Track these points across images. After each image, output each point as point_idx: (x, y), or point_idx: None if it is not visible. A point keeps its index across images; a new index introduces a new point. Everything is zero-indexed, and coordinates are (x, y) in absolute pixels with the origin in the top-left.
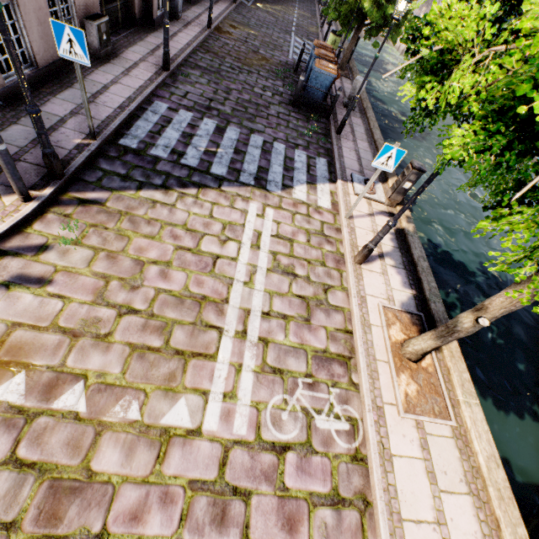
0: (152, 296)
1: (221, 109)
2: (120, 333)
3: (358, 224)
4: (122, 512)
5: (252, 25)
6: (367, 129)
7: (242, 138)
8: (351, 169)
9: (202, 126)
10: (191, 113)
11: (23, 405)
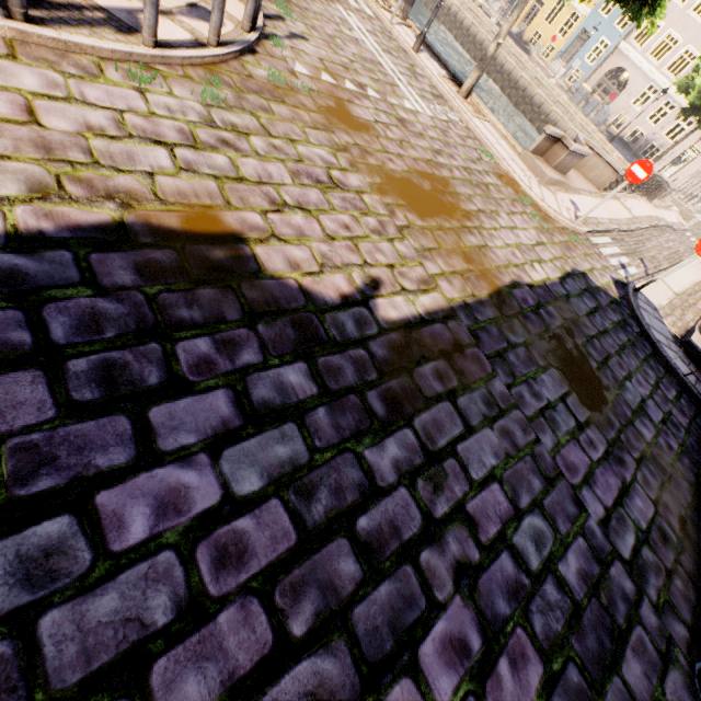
0: (352, 55)
1: None
2: (359, 71)
3: (398, 29)
4: (421, 130)
5: None
6: None
7: None
8: None
9: None
10: None
11: (360, 93)
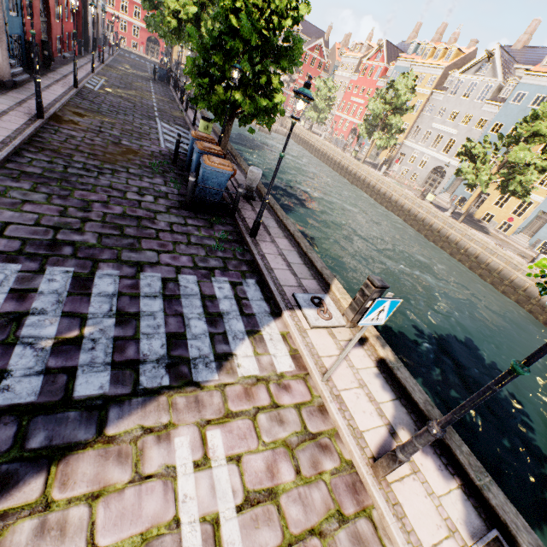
0: None
1: (77, 242)
2: None
3: (340, 383)
4: None
5: (104, 112)
6: (277, 220)
7: (127, 286)
8: (289, 286)
9: (43, 287)
10: (16, 264)
11: None
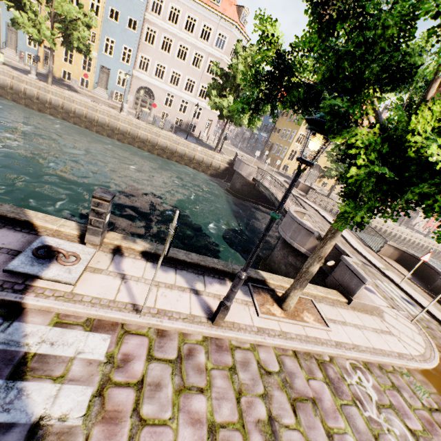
0: None
1: None
2: None
3: (149, 301)
4: None
5: None
6: None
7: None
8: None
9: None
10: None
11: None
